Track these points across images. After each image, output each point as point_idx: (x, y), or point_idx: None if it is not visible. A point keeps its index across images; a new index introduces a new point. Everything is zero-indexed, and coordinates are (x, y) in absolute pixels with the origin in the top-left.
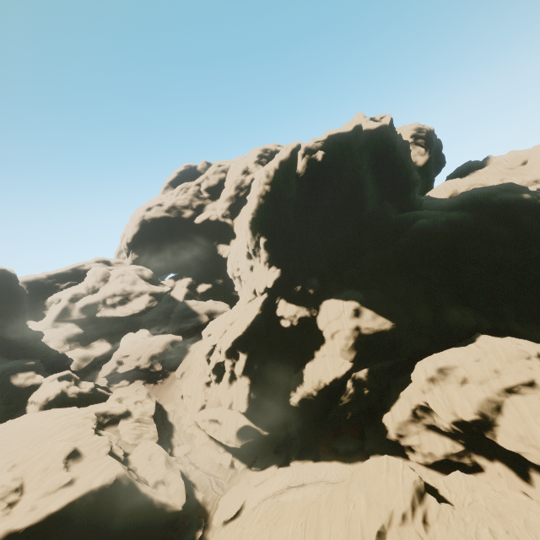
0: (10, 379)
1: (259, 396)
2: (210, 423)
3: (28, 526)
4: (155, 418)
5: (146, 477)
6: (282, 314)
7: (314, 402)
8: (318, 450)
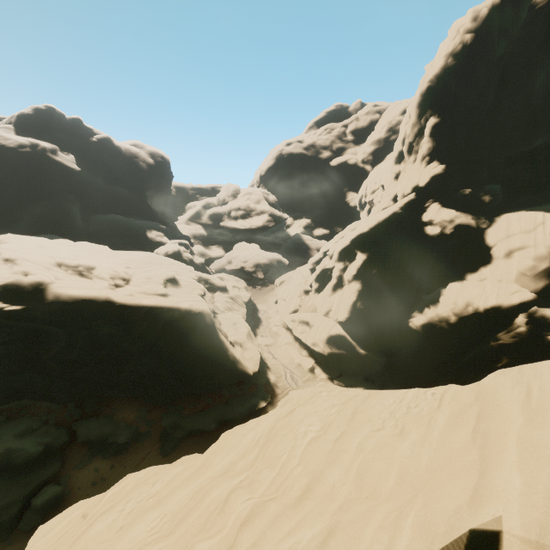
0: (146, 231)
1: (367, 308)
2: (299, 324)
3: (123, 303)
4: (247, 309)
5: (227, 334)
6: (431, 217)
7: (446, 331)
8: None
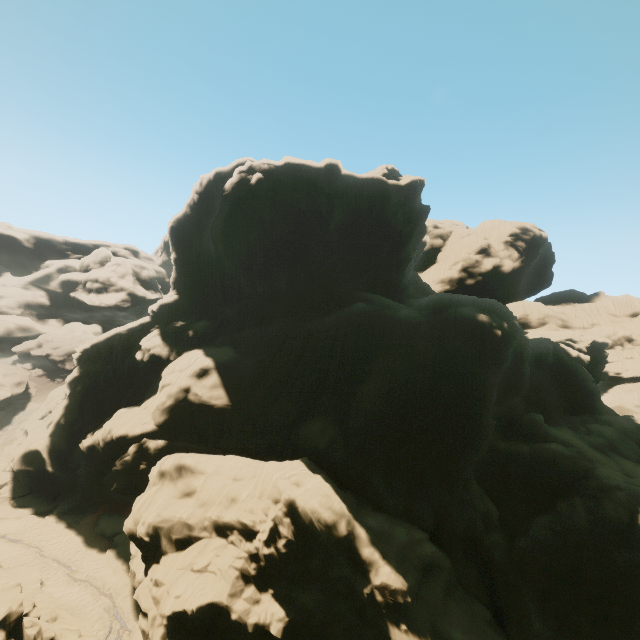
0: None
1: (71, 424)
2: (23, 434)
3: None
4: (3, 409)
5: None
6: (142, 343)
7: (101, 454)
8: (86, 516)
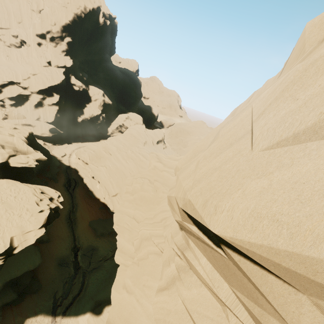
0: None
1: (60, 116)
2: (23, 126)
3: (26, 137)
4: None
5: None
6: (75, 83)
7: (86, 122)
8: (81, 140)
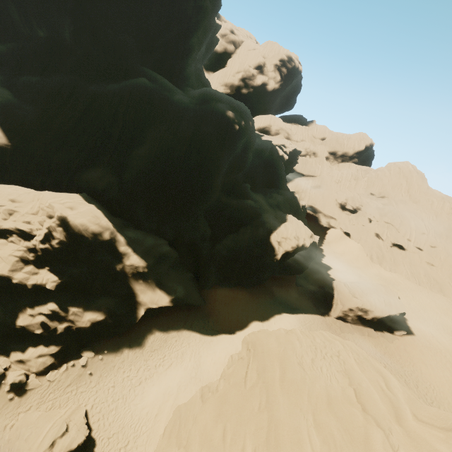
0: None
1: None
2: None
3: None
4: None
5: None
6: None
7: None
8: None
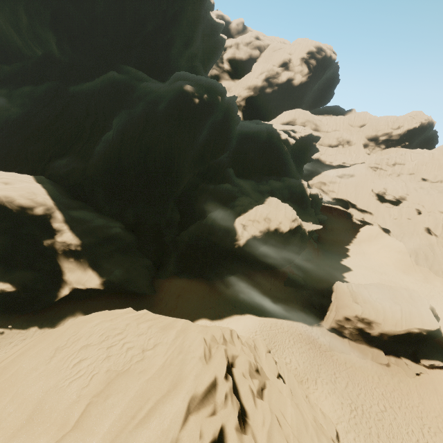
0: None
1: None
2: None
3: None
4: None
5: None
6: None
7: None
8: None
